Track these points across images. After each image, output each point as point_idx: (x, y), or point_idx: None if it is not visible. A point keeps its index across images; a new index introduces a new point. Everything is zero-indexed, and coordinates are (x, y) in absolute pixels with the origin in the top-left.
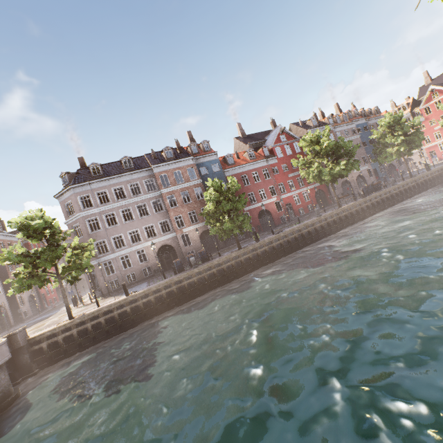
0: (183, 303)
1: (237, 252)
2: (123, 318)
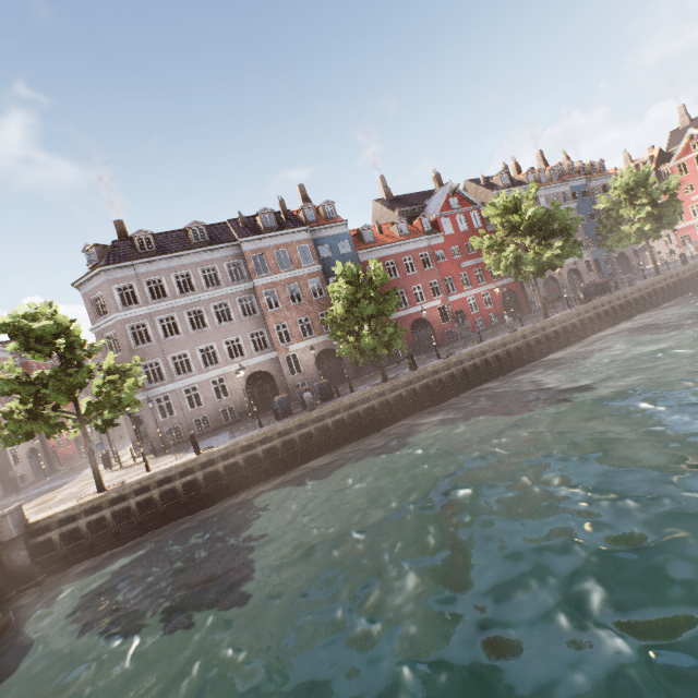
0: (291, 468)
1: (382, 386)
2: (191, 490)
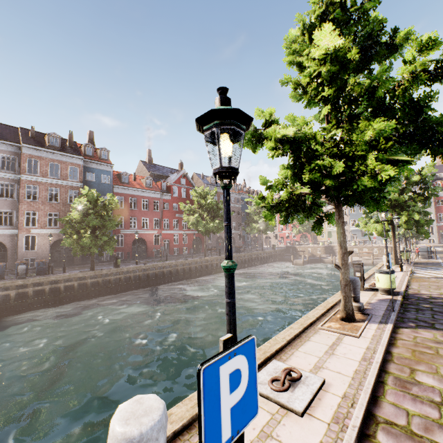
0: None
1: (87, 273)
2: None
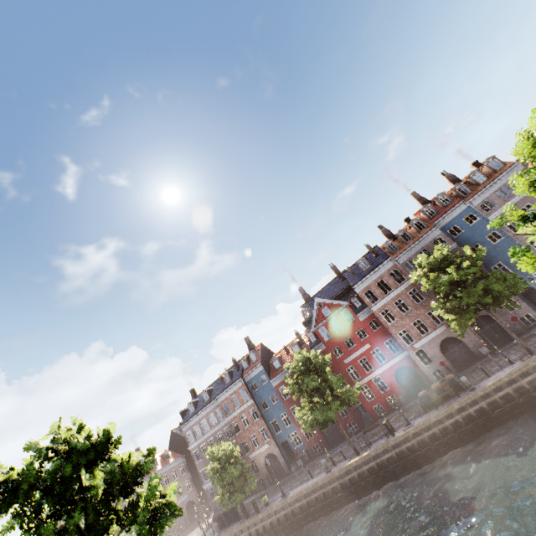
0: None
1: (237, 527)
2: None
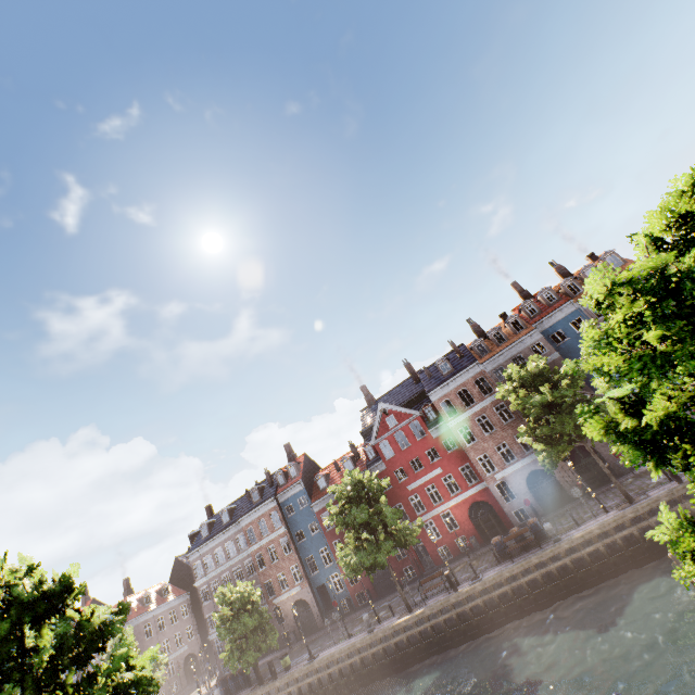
0: None
1: None
2: None
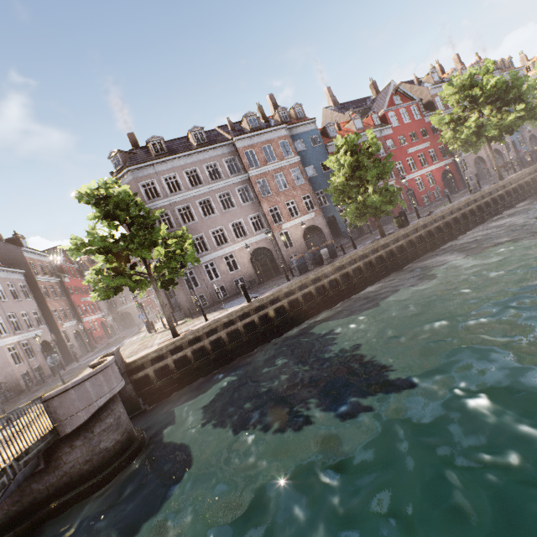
0: (324, 309)
1: (386, 238)
2: (248, 331)
